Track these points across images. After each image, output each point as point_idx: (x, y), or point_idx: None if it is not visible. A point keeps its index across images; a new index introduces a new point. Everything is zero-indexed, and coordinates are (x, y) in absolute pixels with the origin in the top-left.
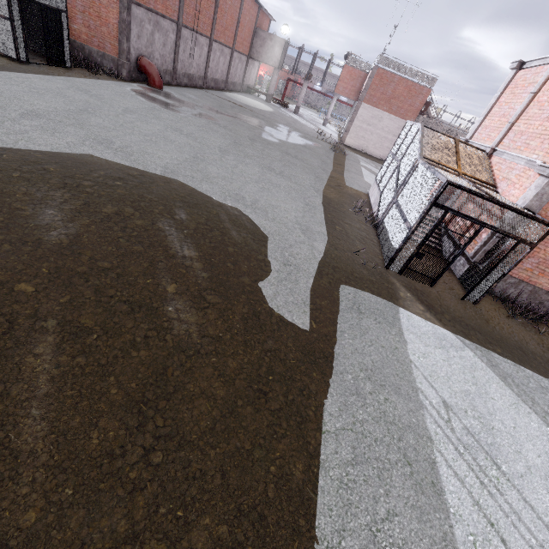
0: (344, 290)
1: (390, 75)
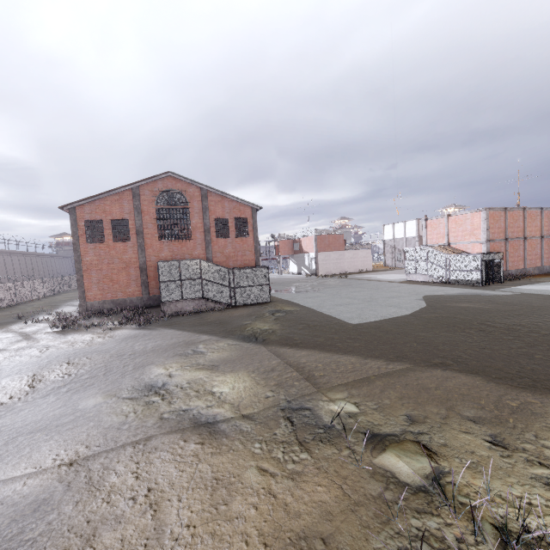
0: (498, 290)
1: (323, 236)
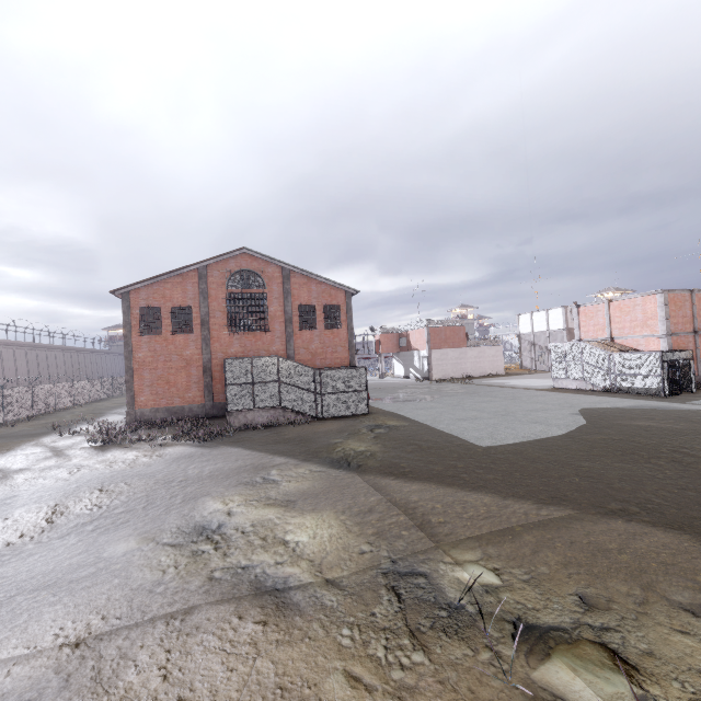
0: (690, 402)
1: (438, 328)
